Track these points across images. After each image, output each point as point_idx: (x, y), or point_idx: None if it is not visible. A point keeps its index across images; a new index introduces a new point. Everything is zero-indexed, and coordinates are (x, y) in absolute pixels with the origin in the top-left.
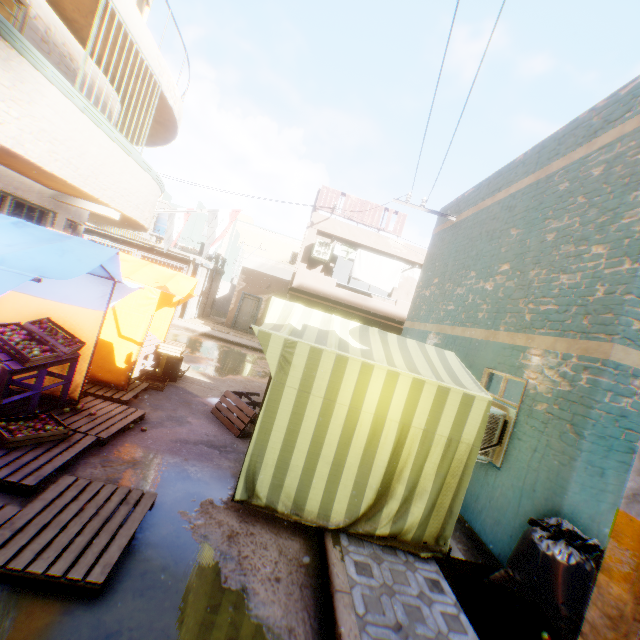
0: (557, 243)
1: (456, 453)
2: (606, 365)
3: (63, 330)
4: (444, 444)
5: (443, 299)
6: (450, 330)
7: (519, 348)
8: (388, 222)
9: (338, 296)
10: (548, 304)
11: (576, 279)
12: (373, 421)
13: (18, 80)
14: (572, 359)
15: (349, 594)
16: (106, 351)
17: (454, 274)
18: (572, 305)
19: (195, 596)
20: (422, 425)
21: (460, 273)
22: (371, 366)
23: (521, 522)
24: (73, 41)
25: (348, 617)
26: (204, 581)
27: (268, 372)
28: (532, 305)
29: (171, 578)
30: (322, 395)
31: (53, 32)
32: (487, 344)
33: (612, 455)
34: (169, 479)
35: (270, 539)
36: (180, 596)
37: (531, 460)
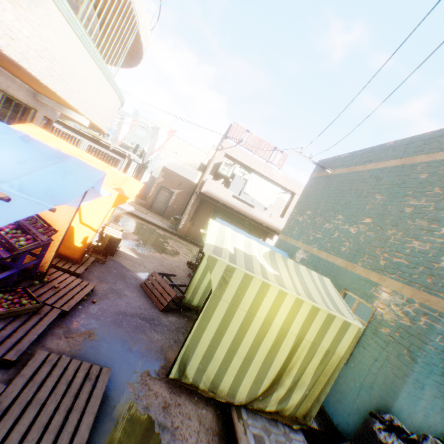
0: (413, 216)
1: (330, 360)
2: (442, 317)
3: (41, 218)
4: (323, 353)
5: (313, 228)
6: (316, 252)
7: (372, 283)
8: (275, 157)
9: (232, 204)
10: (400, 258)
11: (426, 248)
12: (279, 332)
13: (33, 4)
14: (415, 304)
15: None
16: (68, 232)
17: (325, 212)
18: (420, 265)
19: None
20: (311, 339)
21: (330, 213)
22: (285, 293)
23: (358, 406)
24: None
25: None
26: None
27: (175, 251)
28: (387, 255)
29: None
30: (246, 309)
31: None
32: (346, 272)
33: (431, 376)
34: (116, 351)
35: (192, 409)
36: None
37: (372, 366)
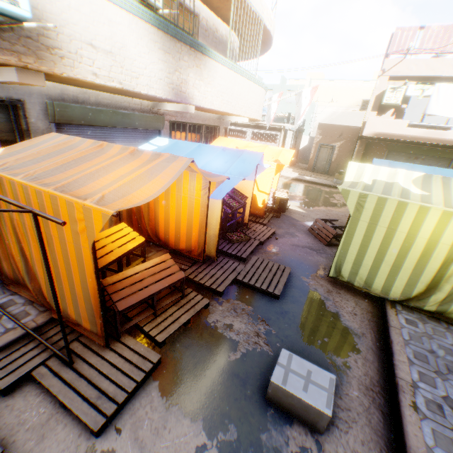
0: None
1: None
2: None
3: (238, 192)
4: None
5: None
6: None
7: None
8: None
9: (408, 136)
10: None
11: None
12: (426, 243)
13: (208, 72)
14: None
15: (398, 330)
16: (253, 199)
17: None
18: None
19: (315, 310)
20: None
21: None
22: (427, 208)
23: None
24: (216, 19)
25: (397, 338)
26: (318, 306)
27: (342, 203)
28: None
29: (303, 301)
30: (385, 226)
31: (208, 22)
32: None
33: None
34: (293, 262)
35: (350, 298)
36: (309, 308)
37: None
